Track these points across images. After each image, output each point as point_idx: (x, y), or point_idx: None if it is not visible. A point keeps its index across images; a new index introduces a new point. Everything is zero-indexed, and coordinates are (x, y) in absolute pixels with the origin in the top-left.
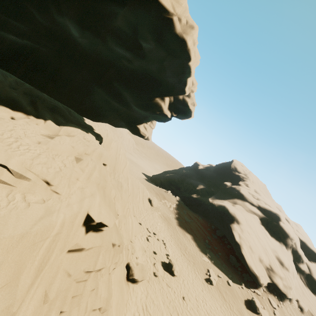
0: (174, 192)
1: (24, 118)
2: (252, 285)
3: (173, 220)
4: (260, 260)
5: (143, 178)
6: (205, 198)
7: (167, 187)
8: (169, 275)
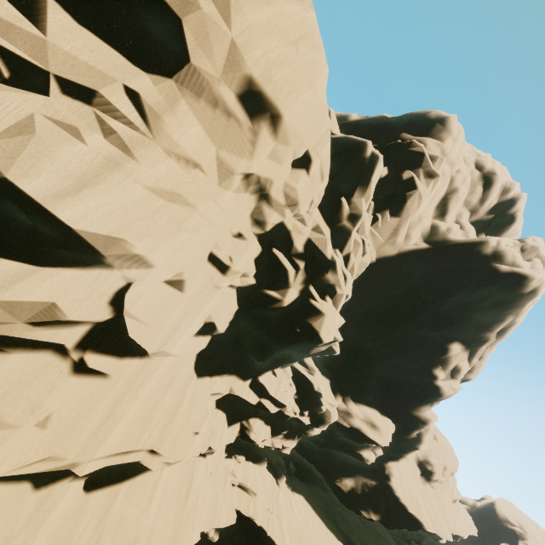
0: None
1: None
2: None
3: None
4: None
5: None
6: None
7: None
8: None
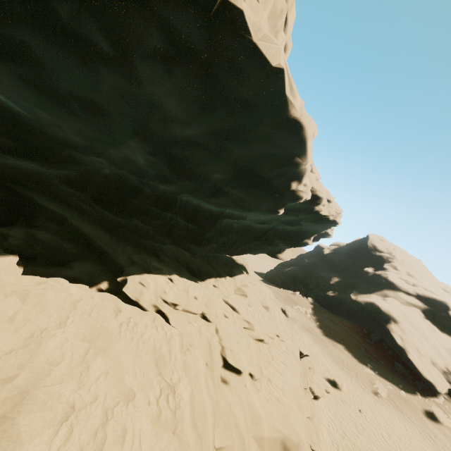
0: (301, 292)
1: (215, 281)
2: (429, 394)
3: (316, 330)
4: (434, 364)
5: (260, 281)
6: (344, 294)
7: (291, 287)
8: (338, 391)
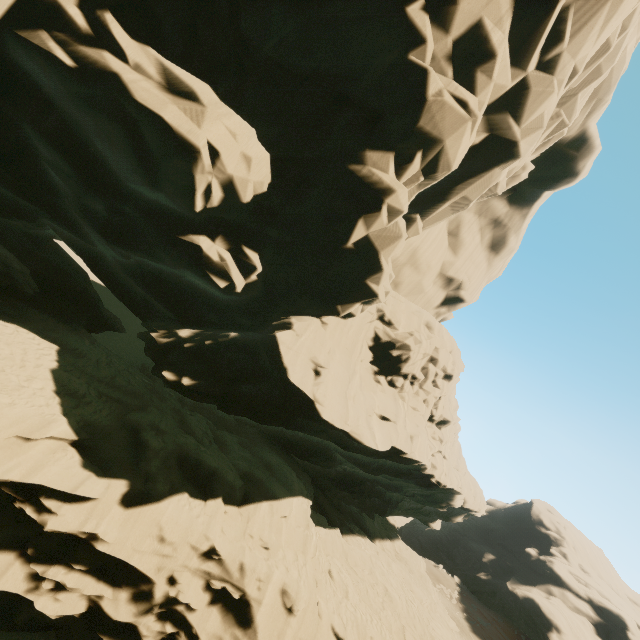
0: (445, 565)
1: (379, 542)
2: None
3: (463, 623)
4: None
5: None
6: (499, 580)
7: (432, 555)
8: None
